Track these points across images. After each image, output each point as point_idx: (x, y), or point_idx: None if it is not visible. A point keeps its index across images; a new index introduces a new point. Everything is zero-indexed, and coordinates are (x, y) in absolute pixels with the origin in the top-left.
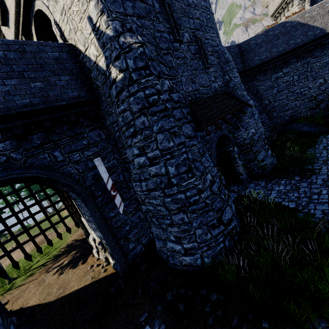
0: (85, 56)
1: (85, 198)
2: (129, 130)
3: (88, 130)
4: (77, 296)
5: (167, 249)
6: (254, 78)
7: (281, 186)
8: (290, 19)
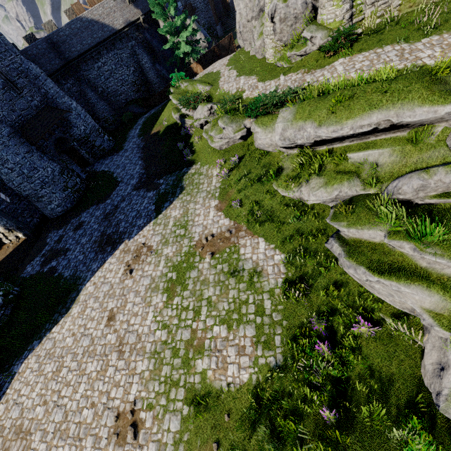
0: None
1: None
2: None
3: None
4: (9, 256)
5: (50, 211)
6: (79, 69)
7: (108, 161)
8: (83, 16)
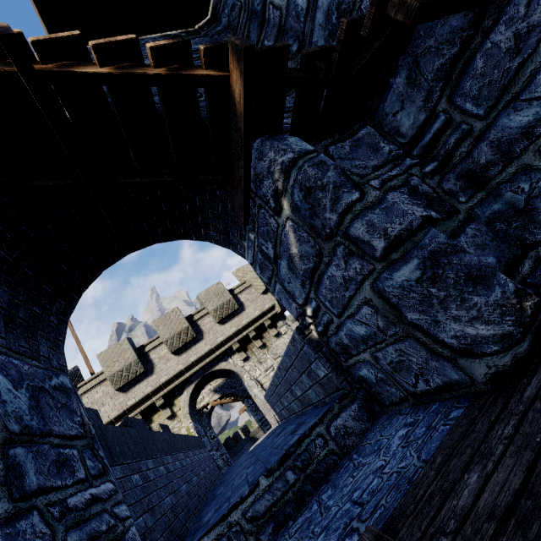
0: None
1: None
2: None
3: None
4: None
5: None
6: None
7: None
8: None
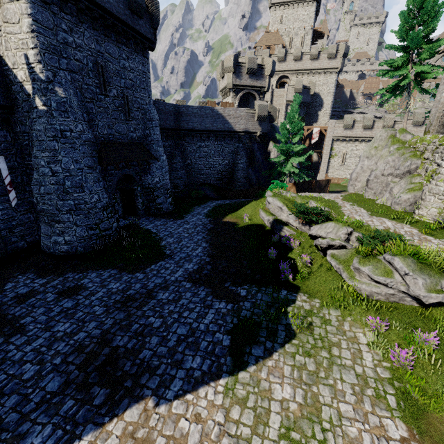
0: (11, 70)
1: None
2: (40, 146)
3: None
4: None
5: (50, 242)
6: (184, 138)
7: (159, 222)
8: (216, 108)
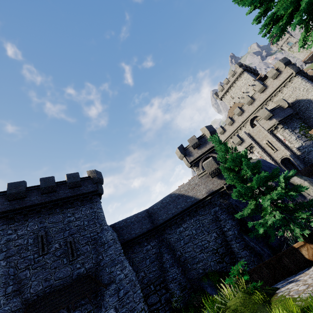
0: None
1: None
2: None
3: None
4: None
5: None
6: (164, 232)
7: None
8: (173, 192)
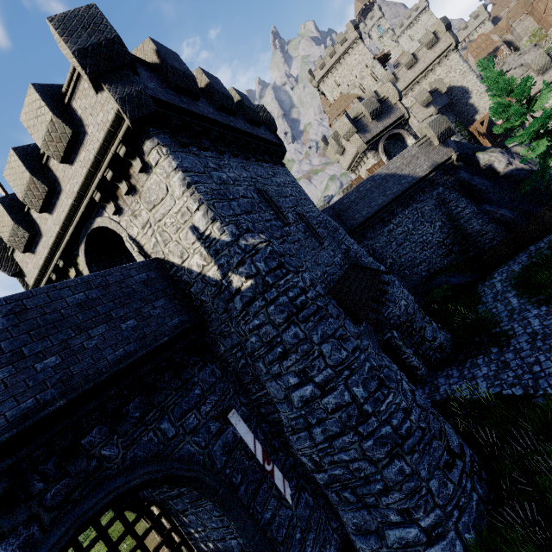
0: (181, 268)
1: (224, 495)
2: (274, 351)
3: (197, 369)
4: None
5: (389, 549)
6: (363, 238)
7: (483, 368)
8: (377, 173)
